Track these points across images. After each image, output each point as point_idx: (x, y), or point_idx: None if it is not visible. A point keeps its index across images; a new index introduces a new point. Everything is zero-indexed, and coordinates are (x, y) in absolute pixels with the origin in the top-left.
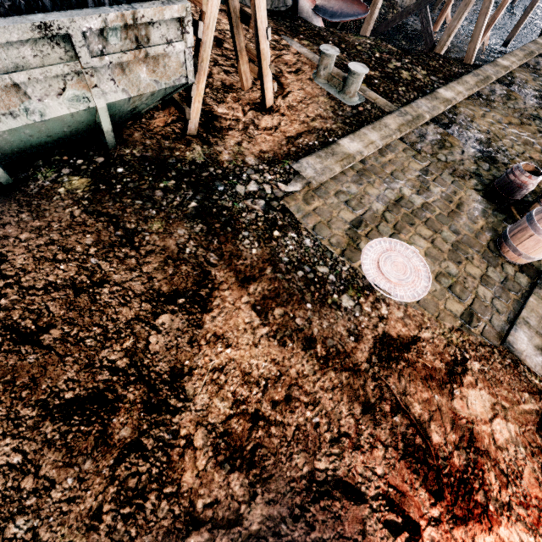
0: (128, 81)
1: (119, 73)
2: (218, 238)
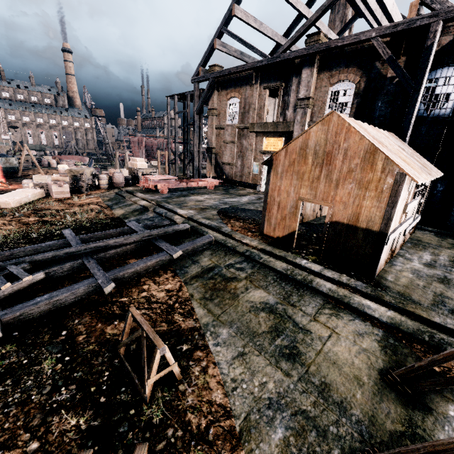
0: (5, 165)
1: (4, 164)
2: (7, 179)
